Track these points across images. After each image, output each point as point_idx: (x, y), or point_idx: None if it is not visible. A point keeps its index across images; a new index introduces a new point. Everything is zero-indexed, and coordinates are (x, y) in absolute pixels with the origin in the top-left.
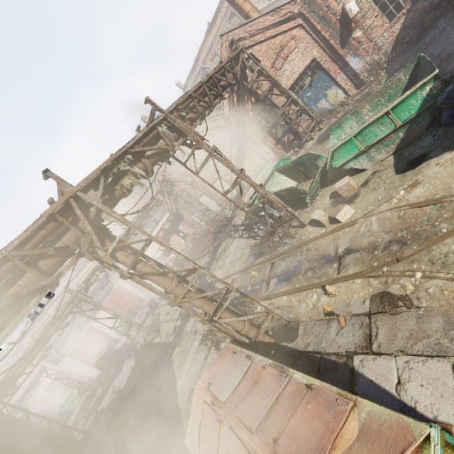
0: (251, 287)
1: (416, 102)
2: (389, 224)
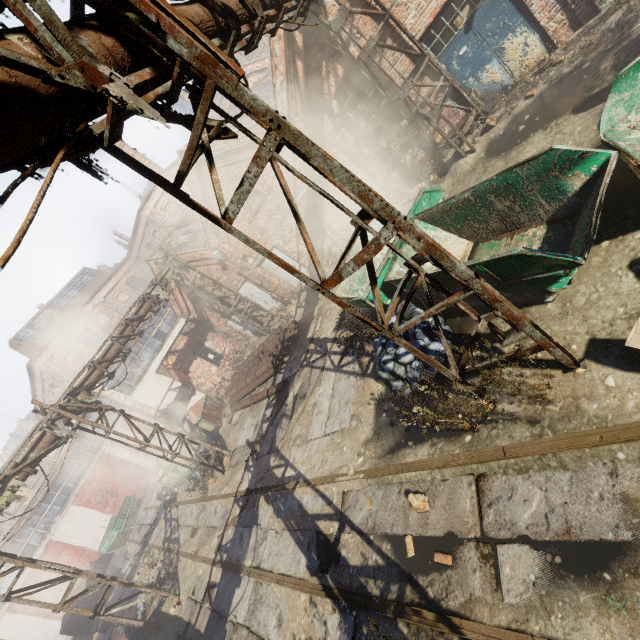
0: (416, 547)
1: None
2: None
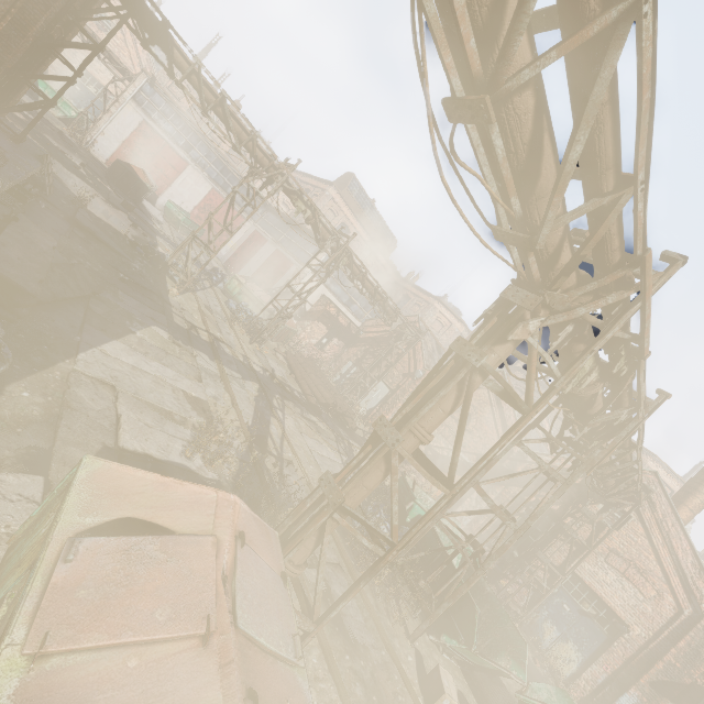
0: None
1: None
2: None
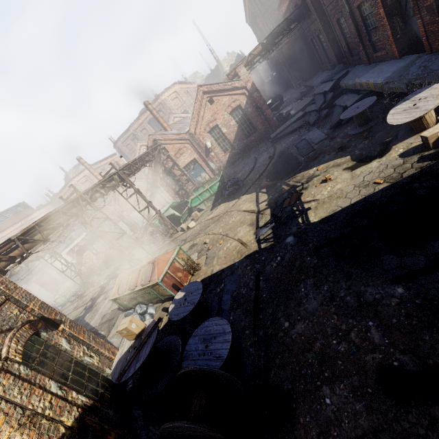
0: None
1: (216, 187)
2: (201, 226)
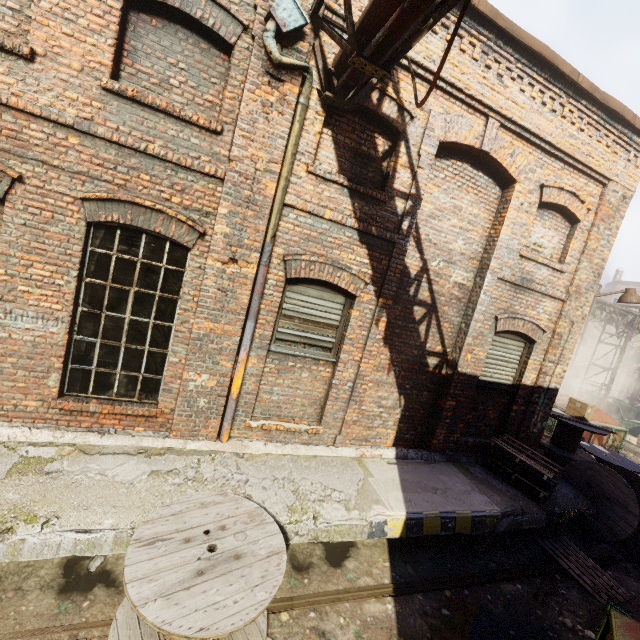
0: None
1: None
2: None
